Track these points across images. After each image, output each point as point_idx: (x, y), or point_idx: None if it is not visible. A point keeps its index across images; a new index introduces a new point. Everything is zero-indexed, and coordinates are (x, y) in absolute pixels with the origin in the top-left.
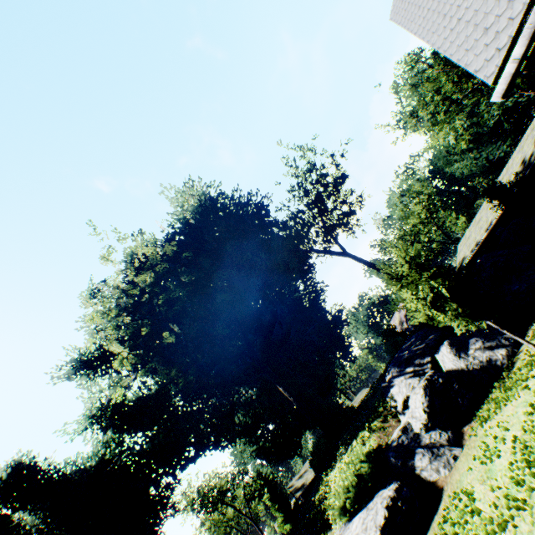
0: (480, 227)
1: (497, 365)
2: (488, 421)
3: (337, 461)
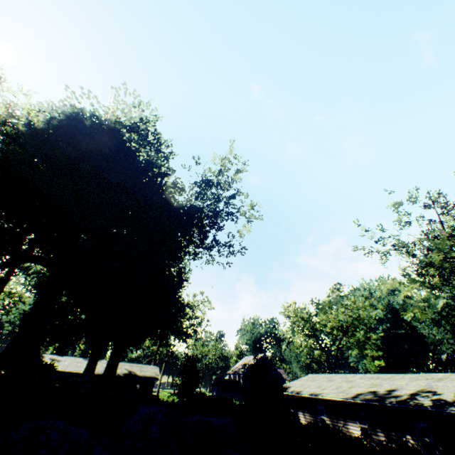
0: (319, 385)
1: None
2: None
3: None
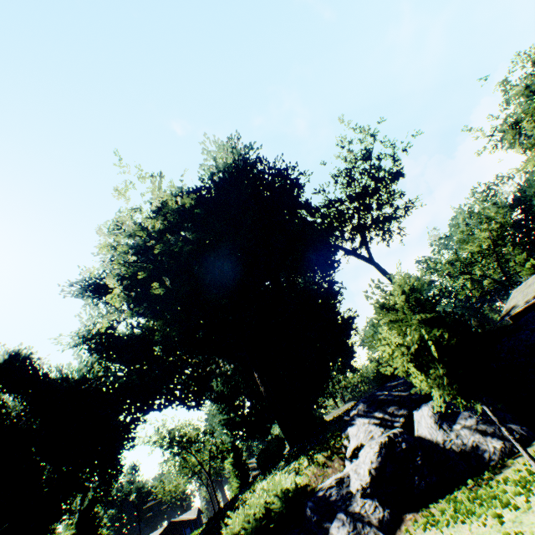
0: None
1: (483, 458)
2: (434, 528)
3: (271, 474)
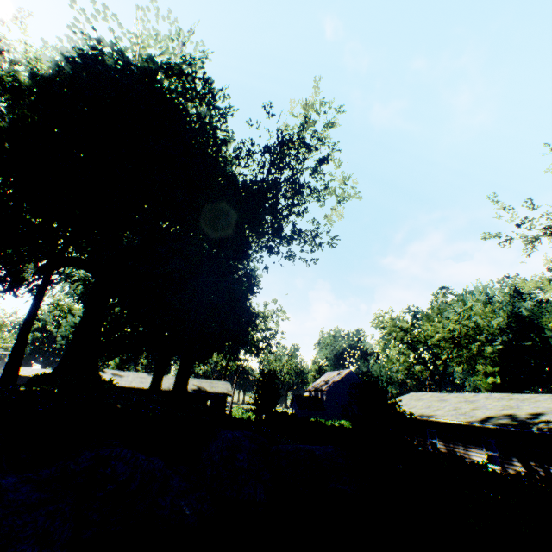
0: (429, 406)
1: None
2: None
3: None
